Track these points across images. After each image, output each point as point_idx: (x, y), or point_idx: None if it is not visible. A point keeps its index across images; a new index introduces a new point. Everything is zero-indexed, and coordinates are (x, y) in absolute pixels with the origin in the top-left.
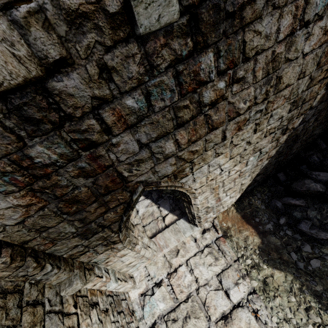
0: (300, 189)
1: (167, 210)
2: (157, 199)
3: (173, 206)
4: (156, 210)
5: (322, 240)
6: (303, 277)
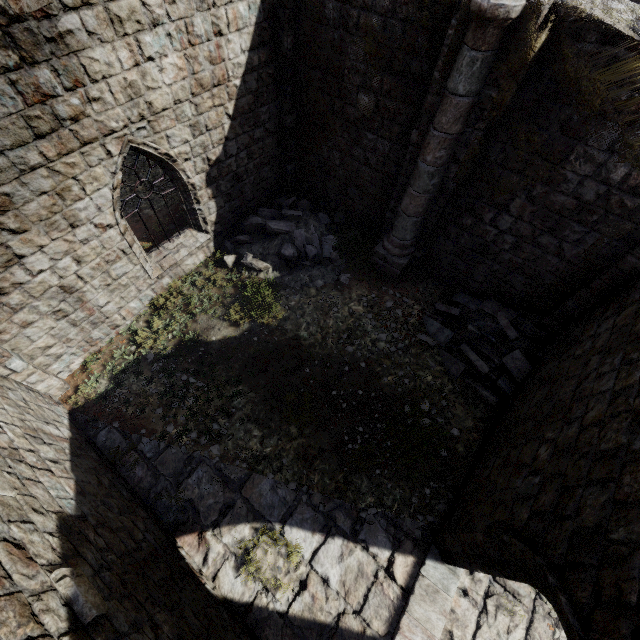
0: None
1: (388, 549)
2: (354, 528)
3: (394, 534)
4: (365, 560)
5: None
6: None
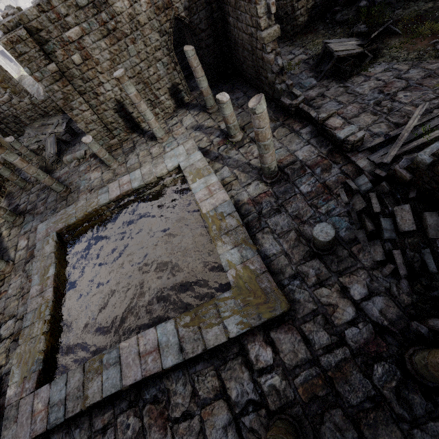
0: (340, 2)
1: None
2: None
3: None
4: None
5: (345, 21)
6: (331, 37)
